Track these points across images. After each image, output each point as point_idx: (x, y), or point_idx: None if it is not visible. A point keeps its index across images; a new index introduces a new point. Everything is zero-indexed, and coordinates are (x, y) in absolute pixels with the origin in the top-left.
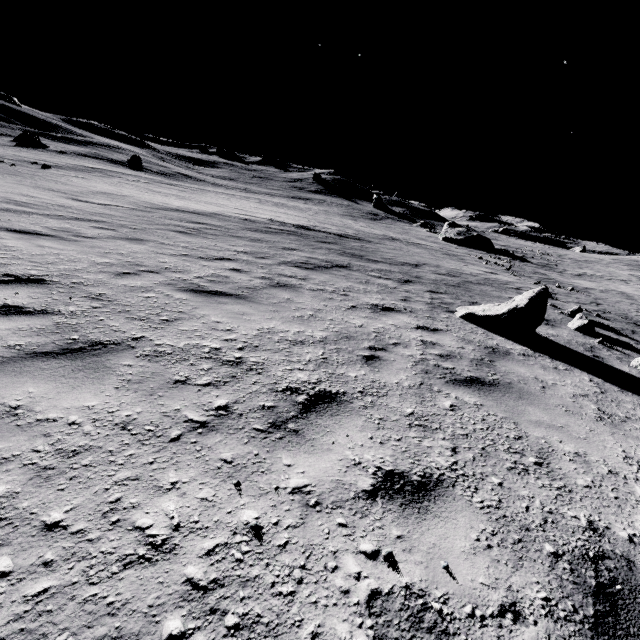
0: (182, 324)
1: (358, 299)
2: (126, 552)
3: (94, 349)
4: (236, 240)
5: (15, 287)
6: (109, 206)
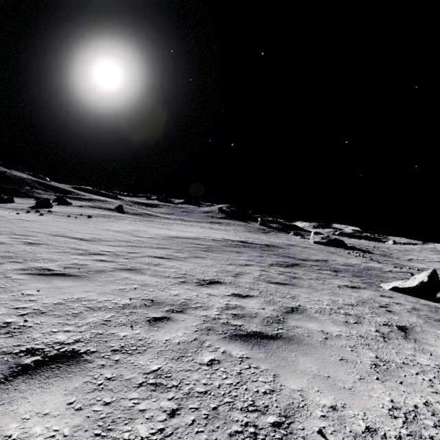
0: (299, 298)
1: (333, 282)
2: (436, 370)
3: (296, 310)
4: (231, 253)
5: (219, 285)
6: (152, 238)
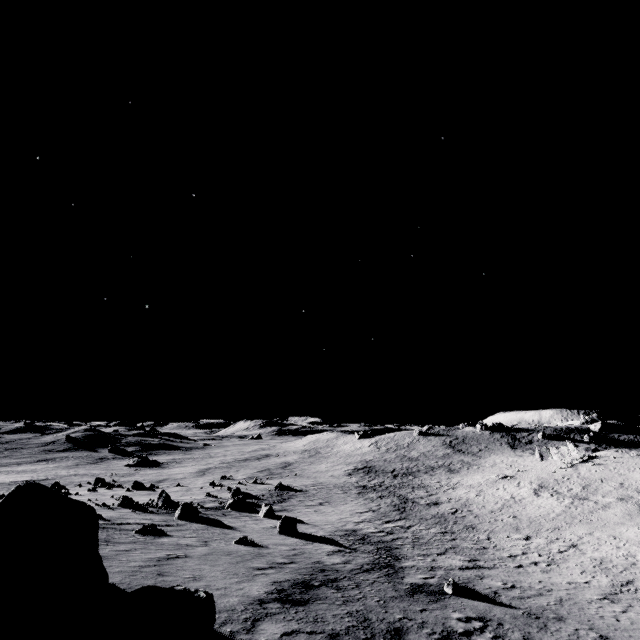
0: None
1: None
2: None
3: None
4: None
5: None
6: None
